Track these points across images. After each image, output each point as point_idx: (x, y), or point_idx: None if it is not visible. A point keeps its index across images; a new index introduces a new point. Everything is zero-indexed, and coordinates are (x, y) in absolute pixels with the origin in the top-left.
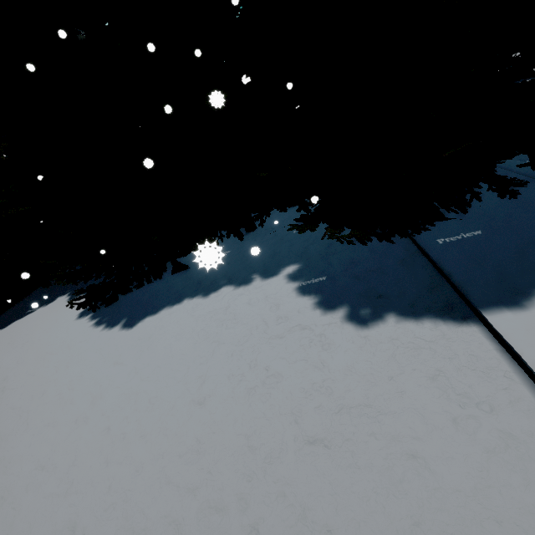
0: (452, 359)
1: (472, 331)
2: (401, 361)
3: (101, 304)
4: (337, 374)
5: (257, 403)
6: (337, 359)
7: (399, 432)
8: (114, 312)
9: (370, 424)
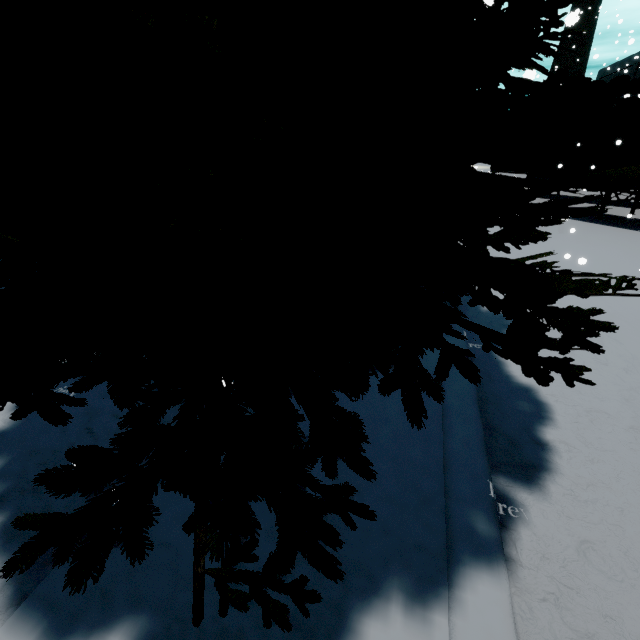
0: None
1: None
2: None
3: None
4: None
5: None
6: None
7: None
8: None
9: None
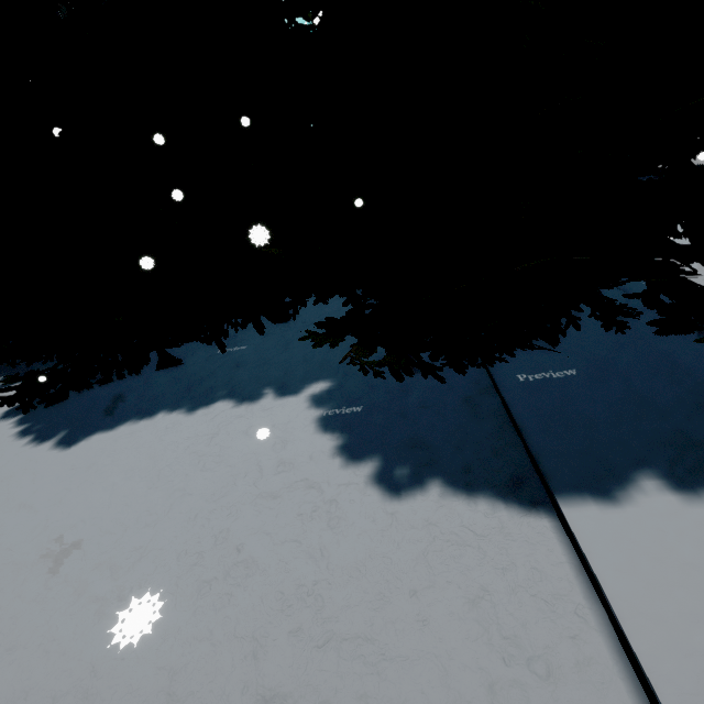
0: (507, 571)
1: (542, 527)
2: (434, 564)
3: (40, 402)
4: (338, 573)
5: (207, 610)
6: (344, 547)
7: (404, 699)
8: (55, 417)
9: (365, 676)
